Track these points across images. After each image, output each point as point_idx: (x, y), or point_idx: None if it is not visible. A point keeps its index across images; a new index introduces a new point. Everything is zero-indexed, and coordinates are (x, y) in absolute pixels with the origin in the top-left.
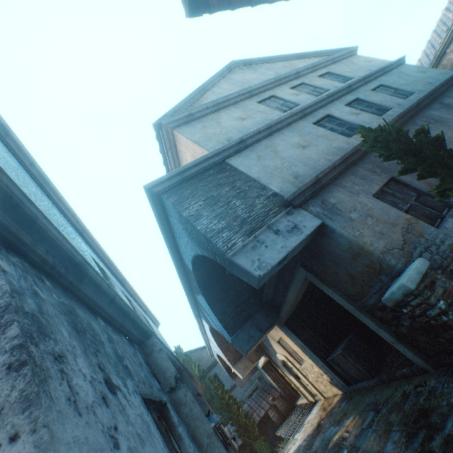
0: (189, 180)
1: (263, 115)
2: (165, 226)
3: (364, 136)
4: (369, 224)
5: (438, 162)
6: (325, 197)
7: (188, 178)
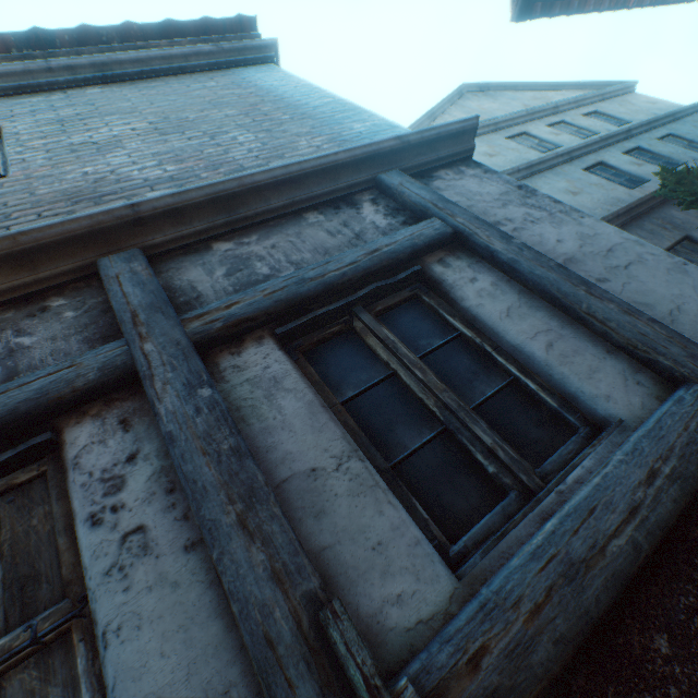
0: None
1: (516, 153)
2: None
3: (664, 178)
4: None
5: None
6: None
7: None
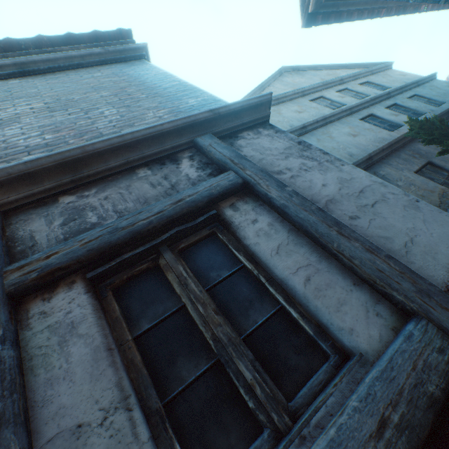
0: None
1: (316, 110)
2: None
3: (411, 125)
4: (412, 190)
5: None
6: (376, 170)
7: None
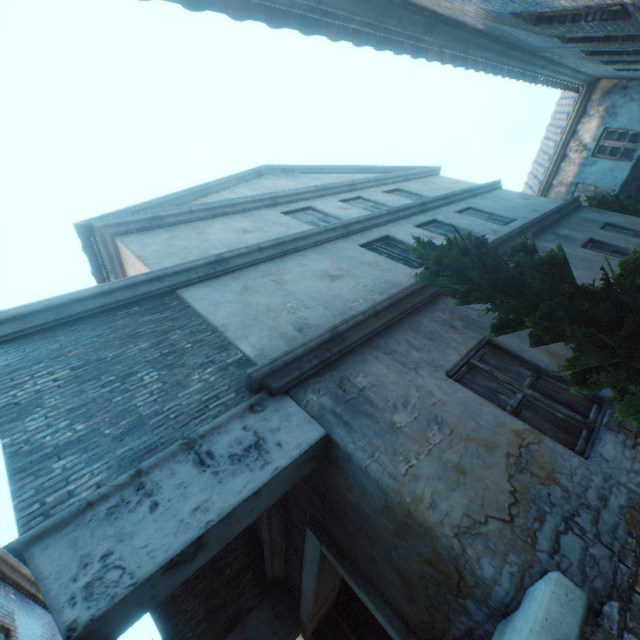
0: (75, 322)
1: (283, 228)
2: None
3: (420, 255)
4: (434, 443)
5: (563, 307)
6: (349, 371)
7: (75, 317)
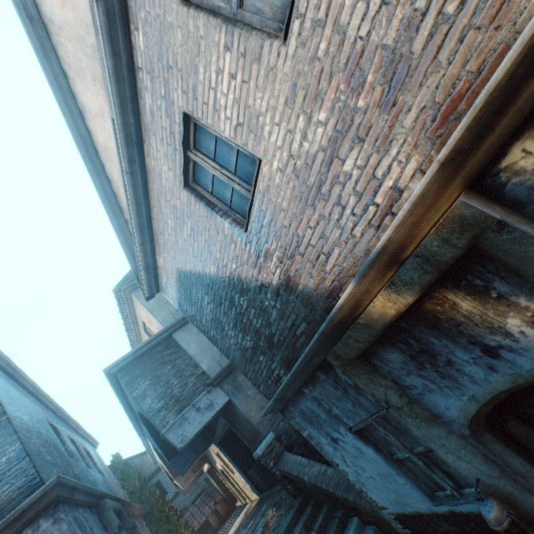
0: (141, 357)
1: None
2: (118, 386)
3: None
4: (258, 399)
5: None
6: (237, 375)
7: (140, 355)
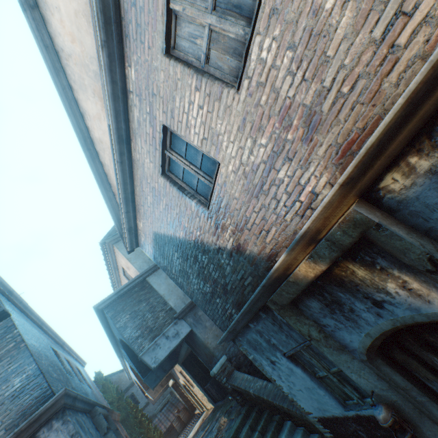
0: (122, 296)
1: None
2: (104, 319)
3: None
4: (213, 330)
5: None
6: (197, 310)
7: (122, 294)
